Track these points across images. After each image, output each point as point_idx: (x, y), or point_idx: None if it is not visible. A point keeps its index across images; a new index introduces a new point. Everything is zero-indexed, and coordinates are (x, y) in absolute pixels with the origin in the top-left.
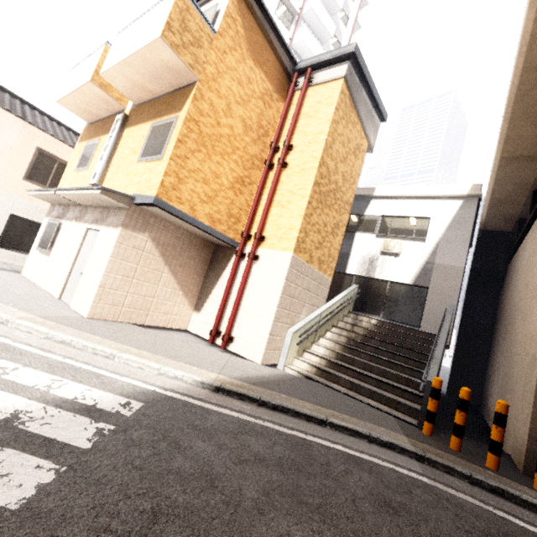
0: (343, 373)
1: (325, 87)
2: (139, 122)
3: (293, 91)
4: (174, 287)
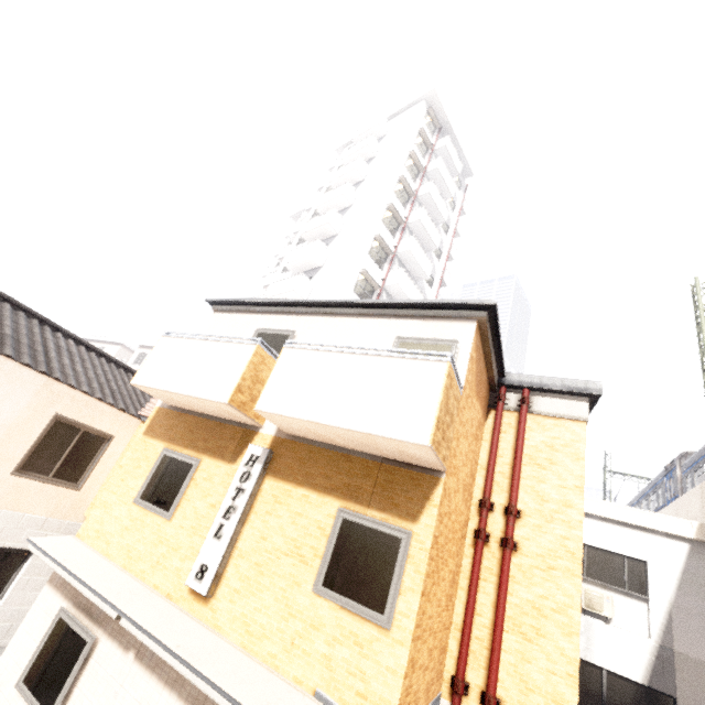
0: None
1: (557, 425)
2: (303, 481)
3: (502, 412)
4: None
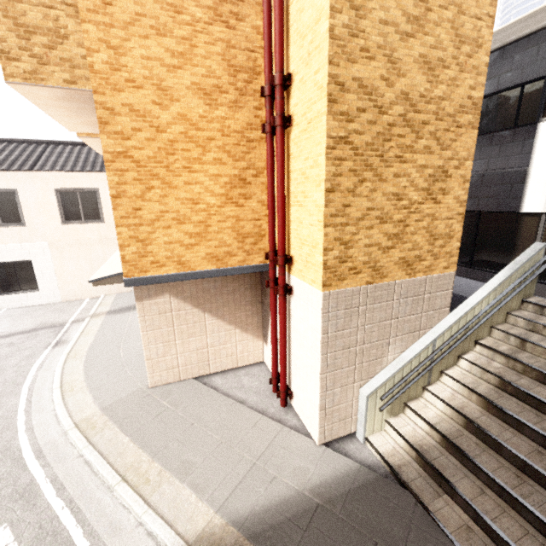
0: (471, 471)
1: None
2: None
3: None
4: (227, 328)
